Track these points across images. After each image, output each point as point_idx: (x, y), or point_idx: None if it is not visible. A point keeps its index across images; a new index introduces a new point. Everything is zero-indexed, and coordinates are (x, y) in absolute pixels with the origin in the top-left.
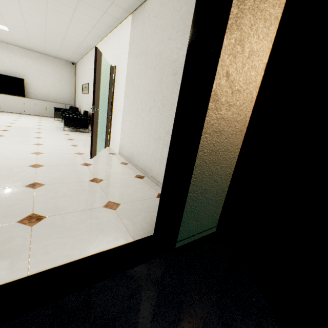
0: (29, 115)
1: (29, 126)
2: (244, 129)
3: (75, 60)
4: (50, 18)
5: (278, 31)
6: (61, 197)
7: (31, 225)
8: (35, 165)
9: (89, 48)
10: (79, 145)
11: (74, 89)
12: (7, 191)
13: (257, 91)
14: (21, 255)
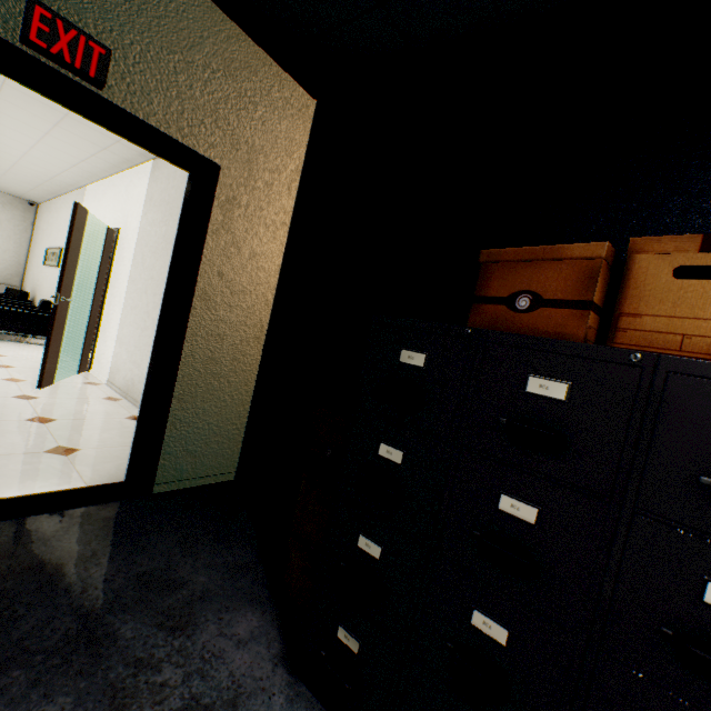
0: None
1: None
2: (263, 336)
3: (38, 199)
4: None
5: (289, 236)
6: None
7: None
8: None
9: (74, 186)
10: (16, 366)
11: (26, 254)
12: None
13: (274, 294)
14: None
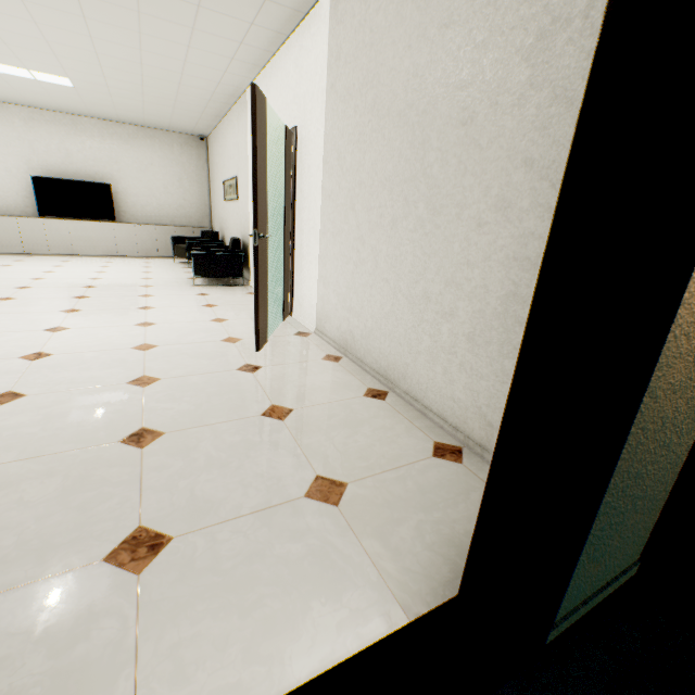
0: (127, 257)
1: (127, 283)
2: None
3: (205, 131)
4: (148, 39)
5: None
6: (203, 470)
7: (136, 570)
8: (140, 379)
9: (234, 97)
10: (228, 318)
11: (208, 194)
12: (82, 459)
13: None
14: (114, 690)
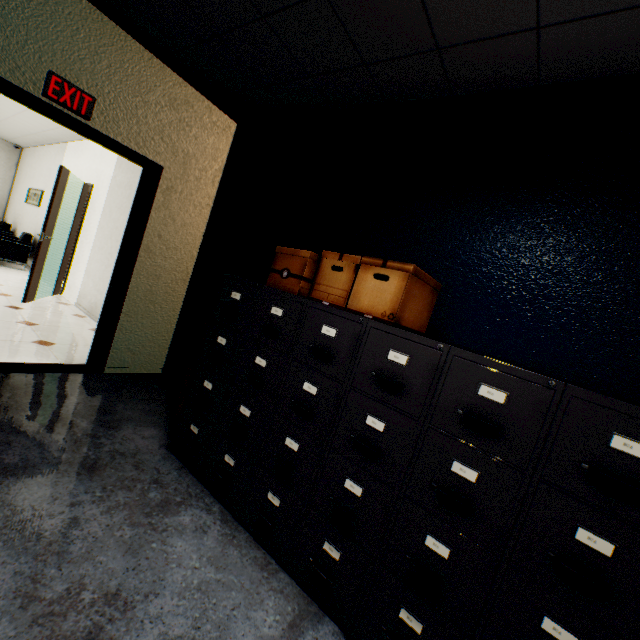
0: None
1: None
2: (188, 279)
3: (23, 144)
4: None
5: (211, 213)
6: None
7: None
8: None
9: (57, 141)
10: (4, 284)
11: (9, 190)
12: None
13: (198, 251)
14: None
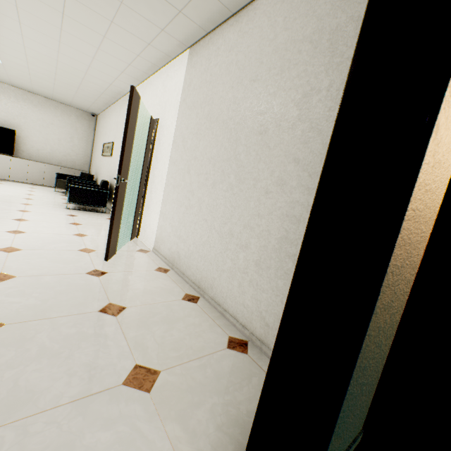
0: (17, 181)
1: (10, 200)
2: (427, 237)
3: (97, 111)
4: (65, 47)
5: None
6: (33, 360)
7: None
8: None
9: (120, 95)
10: (88, 234)
11: (91, 150)
12: None
13: None
14: None
